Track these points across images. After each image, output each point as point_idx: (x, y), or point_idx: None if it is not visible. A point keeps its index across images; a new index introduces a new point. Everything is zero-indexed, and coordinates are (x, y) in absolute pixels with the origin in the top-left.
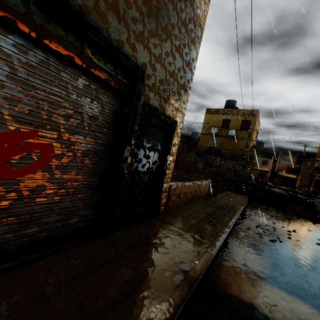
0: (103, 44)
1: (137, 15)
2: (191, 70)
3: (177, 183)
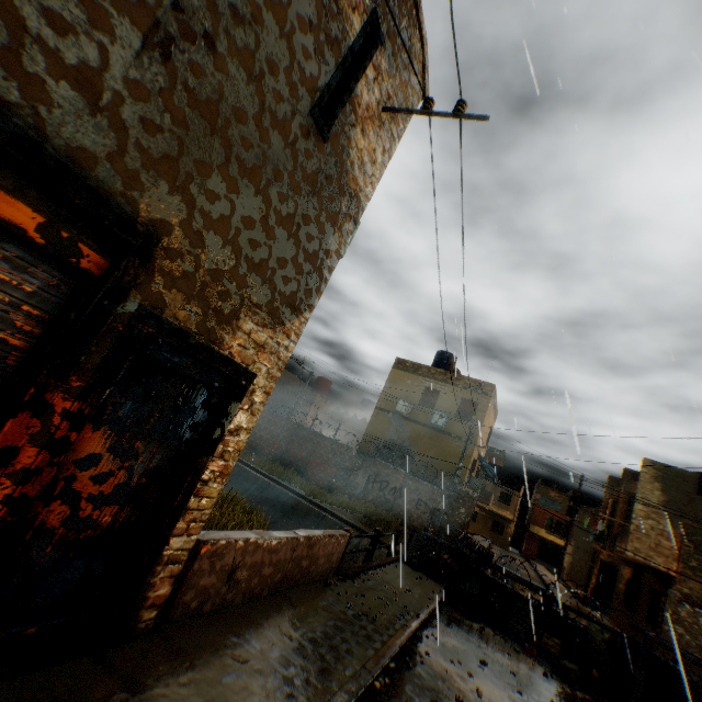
0: (7, 138)
1: (166, 119)
2: (319, 271)
3: (234, 534)
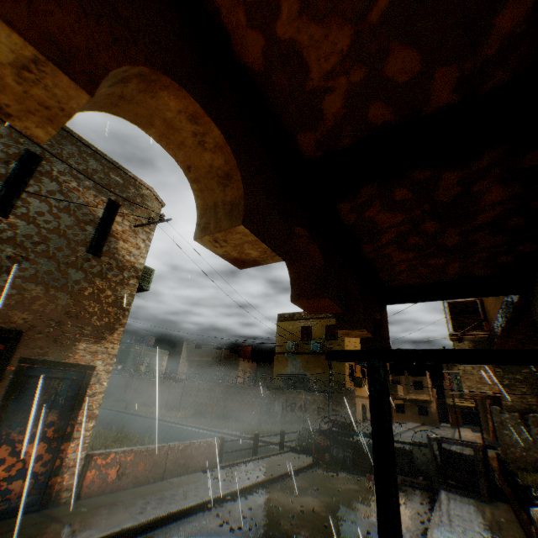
0: None
1: (15, 291)
2: (122, 307)
3: (116, 449)
